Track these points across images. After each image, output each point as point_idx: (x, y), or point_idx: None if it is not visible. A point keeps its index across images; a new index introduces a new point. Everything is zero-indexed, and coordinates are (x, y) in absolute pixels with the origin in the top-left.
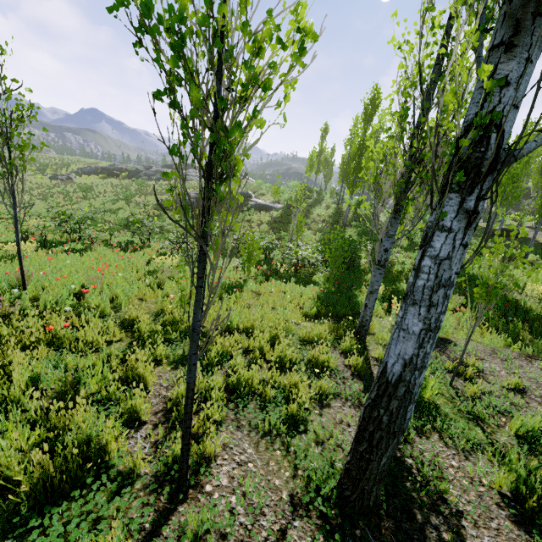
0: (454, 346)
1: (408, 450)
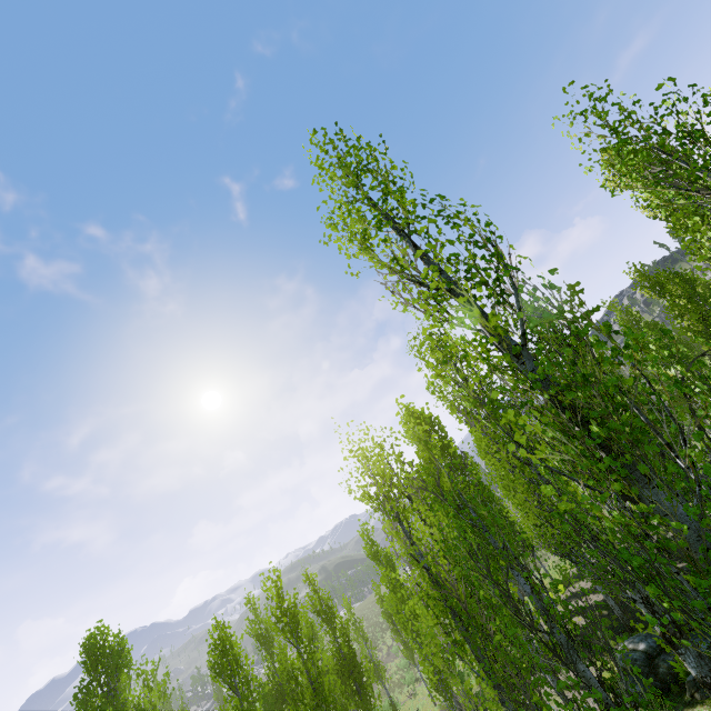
0: None
1: None
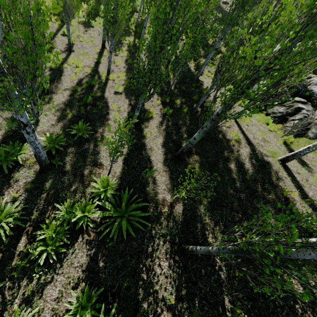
0: (92, 28)
1: (57, 38)
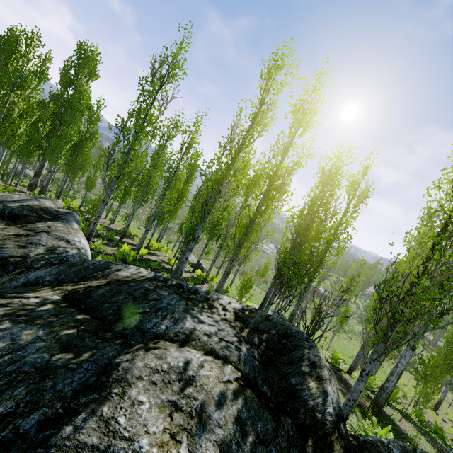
0: None
1: None
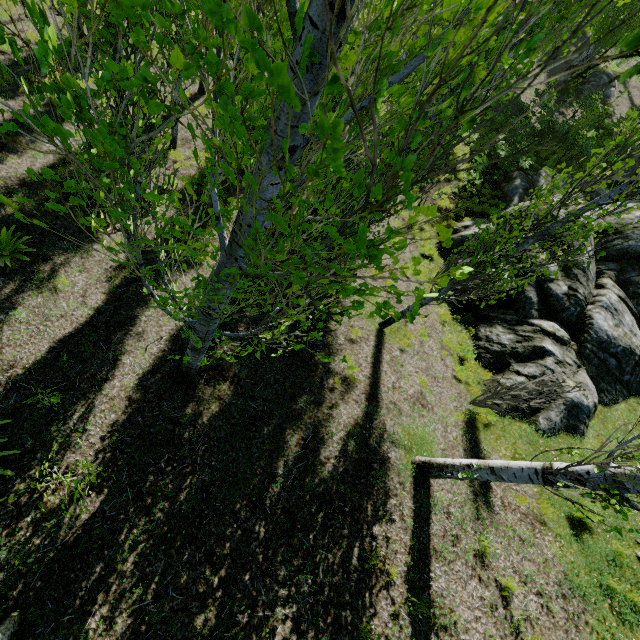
0: None
1: None
